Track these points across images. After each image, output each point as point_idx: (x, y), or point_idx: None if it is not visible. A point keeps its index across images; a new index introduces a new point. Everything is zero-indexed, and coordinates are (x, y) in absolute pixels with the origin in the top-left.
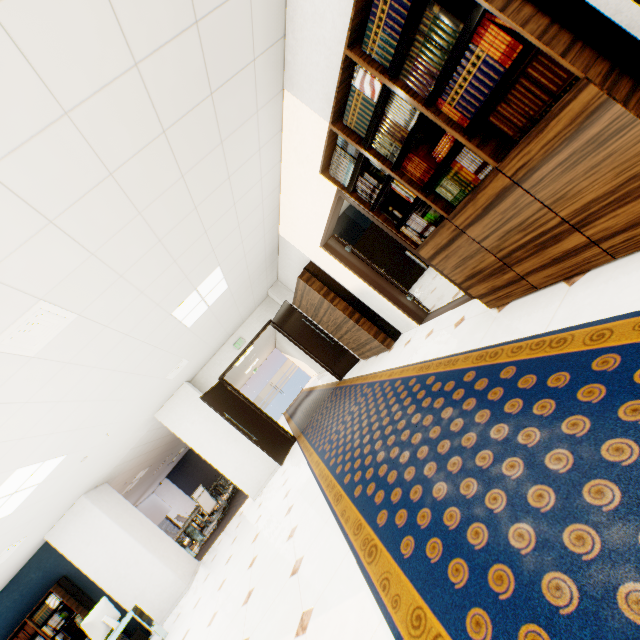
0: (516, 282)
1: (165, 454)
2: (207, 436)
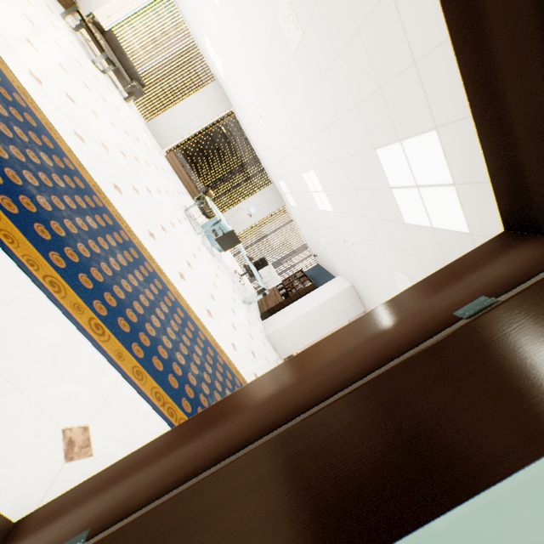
0: None
1: None
2: None
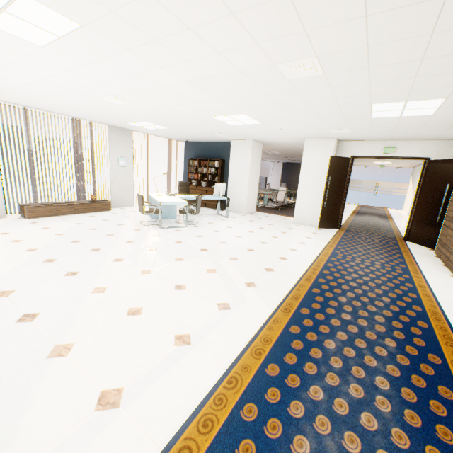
0: None
1: (292, 155)
2: (310, 176)
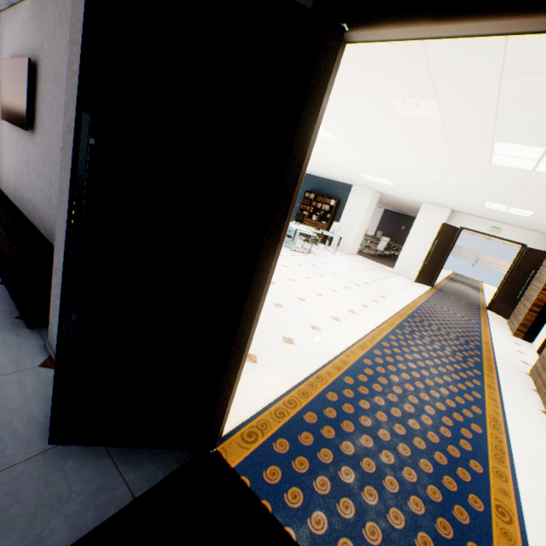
0: (538, 374)
1: (400, 207)
2: (419, 235)
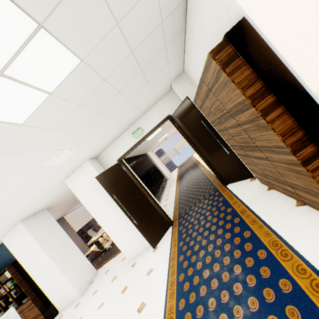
0: None
1: None
2: (100, 206)
